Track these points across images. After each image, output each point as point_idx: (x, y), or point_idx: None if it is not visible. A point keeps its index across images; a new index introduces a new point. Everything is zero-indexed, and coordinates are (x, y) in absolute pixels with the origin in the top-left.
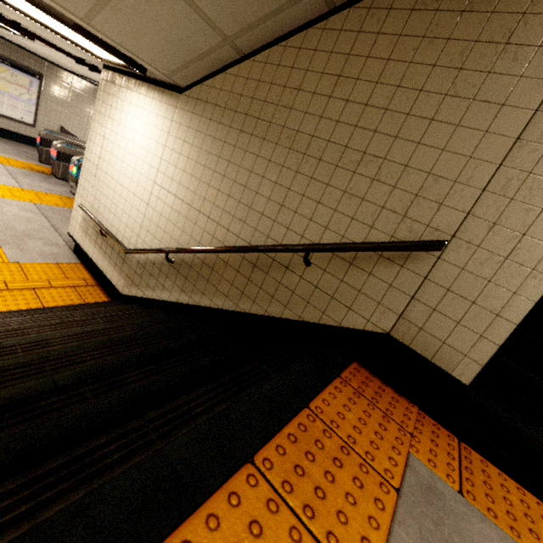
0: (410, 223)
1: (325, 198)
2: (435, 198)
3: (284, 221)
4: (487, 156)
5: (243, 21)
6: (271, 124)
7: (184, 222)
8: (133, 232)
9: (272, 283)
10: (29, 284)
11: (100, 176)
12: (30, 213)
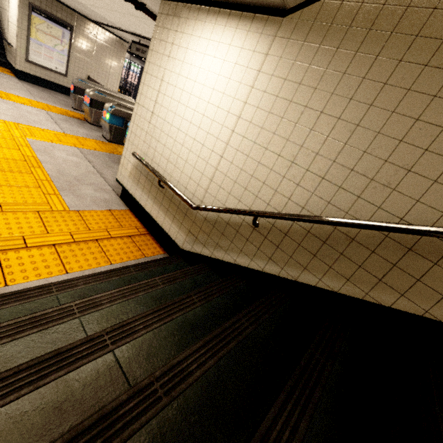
0: None
1: None
2: None
3: None
4: None
5: None
6: None
7: (279, 181)
8: (199, 185)
9: None
10: (91, 235)
11: (156, 122)
12: (76, 157)
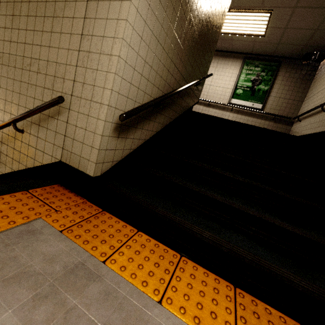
0: (55, 93)
1: (21, 89)
2: (61, 76)
3: (8, 110)
4: (74, 47)
5: None
6: None
7: None
8: None
9: (11, 150)
10: None
11: None
12: None
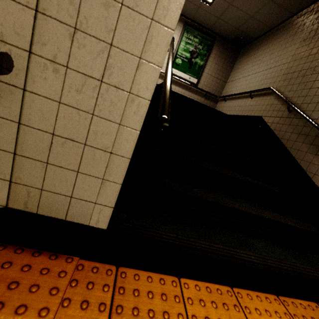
0: None
1: None
2: None
3: None
4: None
5: None
6: None
7: None
8: None
9: None
10: None
11: None
12: None
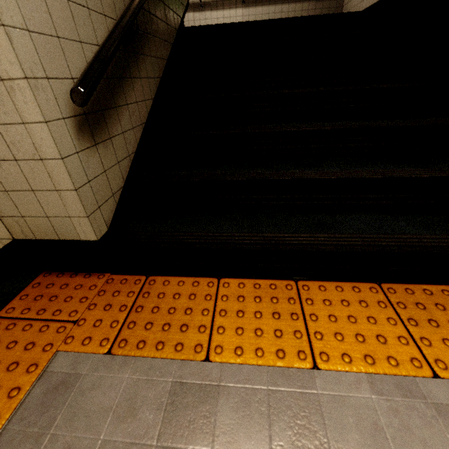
0: None
1: None
2: None
3: None
4: None
5: None
6: None
7: None
8: None
9: None
10: None
11: None
12: None
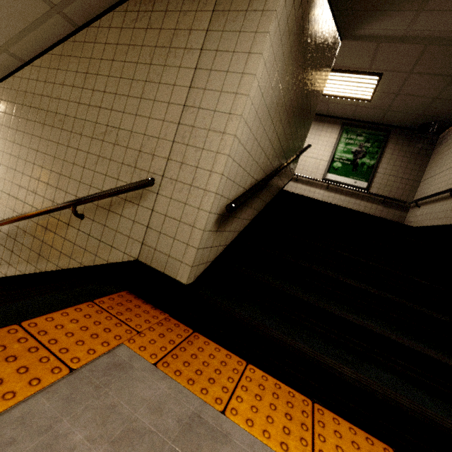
0: (139, 172)
1: (87, 163)
2: (150, 152)
3: (63, 187)
4: (172, 119)
5: (6, 33)
6: (47, 112)
7: None
8: None
9: (60, 240)
10: None
11: None
12: None
